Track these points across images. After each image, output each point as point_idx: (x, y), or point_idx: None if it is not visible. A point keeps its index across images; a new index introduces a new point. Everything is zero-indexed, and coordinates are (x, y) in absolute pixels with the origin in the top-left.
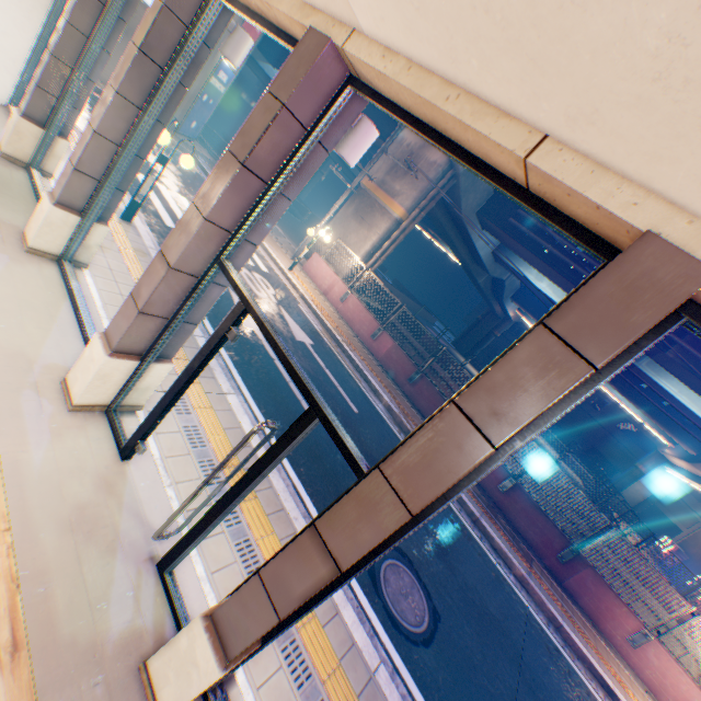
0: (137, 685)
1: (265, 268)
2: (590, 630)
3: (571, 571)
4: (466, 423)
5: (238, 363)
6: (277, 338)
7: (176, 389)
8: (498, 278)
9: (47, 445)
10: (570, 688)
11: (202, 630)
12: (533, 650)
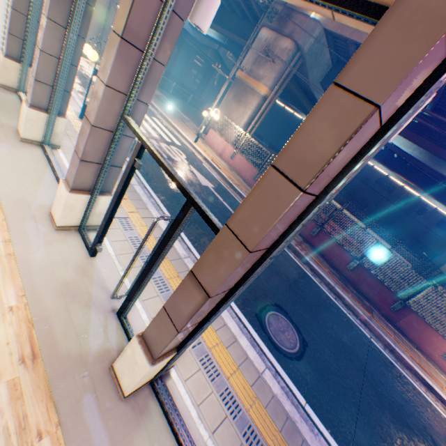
0: (109, 377)
1: (179, 143)
2: (416, 352)
3: (400, 316)
4: (280, 178)
5: (163, 200)
6: (163, 160)
7: (112, 207)
8: None
9: (43, 249)
10: (400, 385)
11: (137, 343)
12: (374, 363)
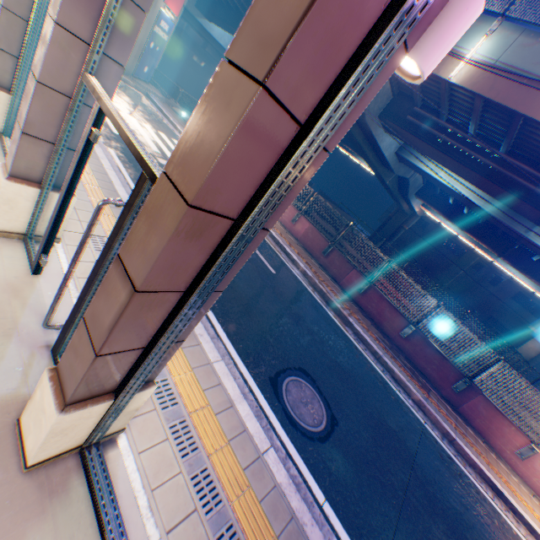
0: (11, 437)
1: None
2: (483, 446)
3: (464, 399)
4: (234, 74)
5: None
6: (122, 123)
7: (61, 201)
8: (403, 177)
9: None
10: (460, 487)
11: (48, 380)
12: (427, 455)
